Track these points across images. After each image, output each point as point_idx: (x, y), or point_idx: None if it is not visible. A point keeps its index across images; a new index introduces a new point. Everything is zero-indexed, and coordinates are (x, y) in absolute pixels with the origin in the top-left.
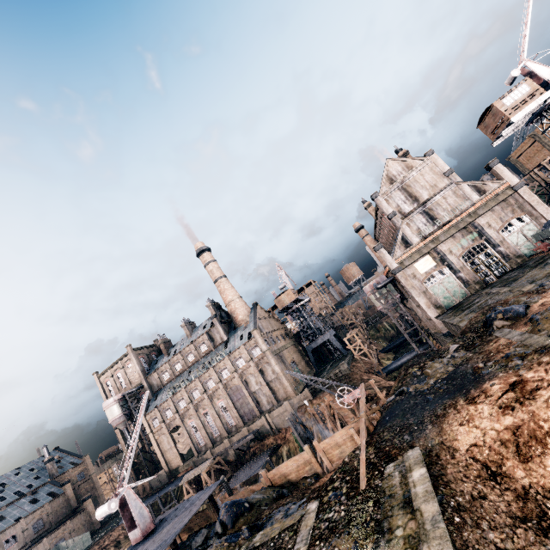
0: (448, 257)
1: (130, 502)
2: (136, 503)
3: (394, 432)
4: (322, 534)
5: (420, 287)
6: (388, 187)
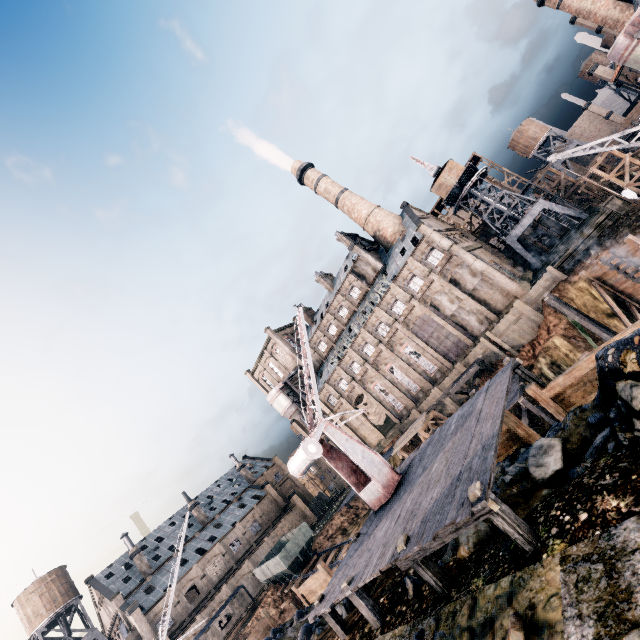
0: None
1: (339, 444)
2: (350, 444)
3: None
4: None
5: None
6: None
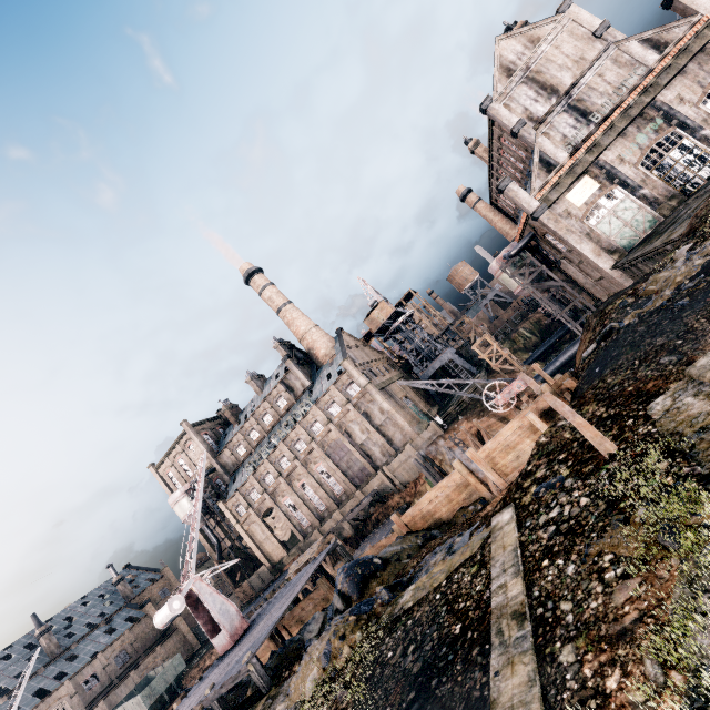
0: (618, 169)
1: (203, 597)
2: (213, 597)
3: (631, 368)
4: (551, 547)
5: (580, 228)
6: (505, 84)
